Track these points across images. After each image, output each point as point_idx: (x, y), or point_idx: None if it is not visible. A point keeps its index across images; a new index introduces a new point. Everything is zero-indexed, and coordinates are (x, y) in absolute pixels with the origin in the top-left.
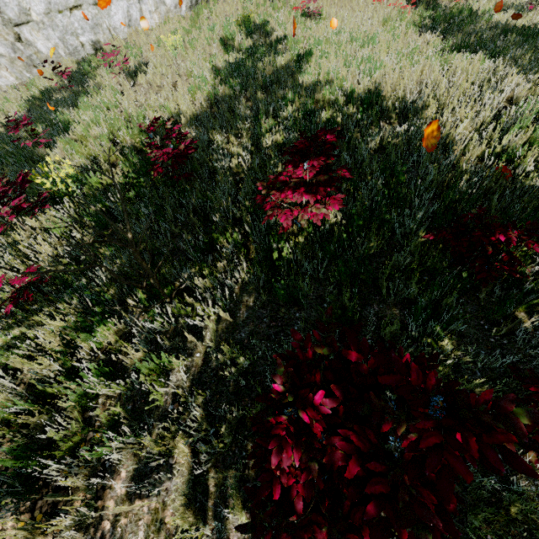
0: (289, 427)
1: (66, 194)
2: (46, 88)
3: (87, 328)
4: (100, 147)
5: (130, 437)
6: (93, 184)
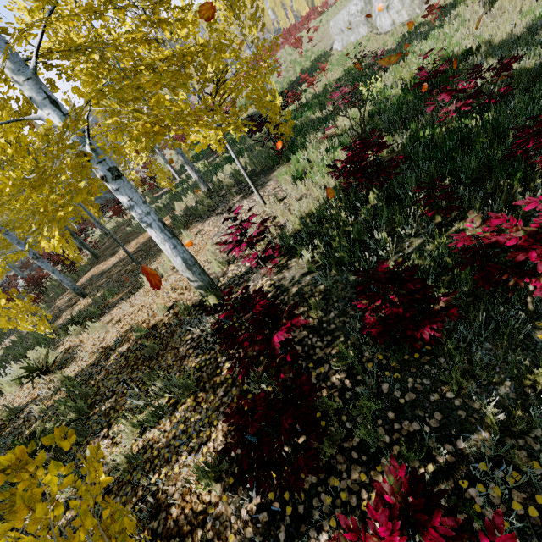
0: (347, 147)
1: (370, 100)
2: (420, 23)
3: (334, 148)
4: (406, 71)
5: (323, 175)
6: (386, 95)
